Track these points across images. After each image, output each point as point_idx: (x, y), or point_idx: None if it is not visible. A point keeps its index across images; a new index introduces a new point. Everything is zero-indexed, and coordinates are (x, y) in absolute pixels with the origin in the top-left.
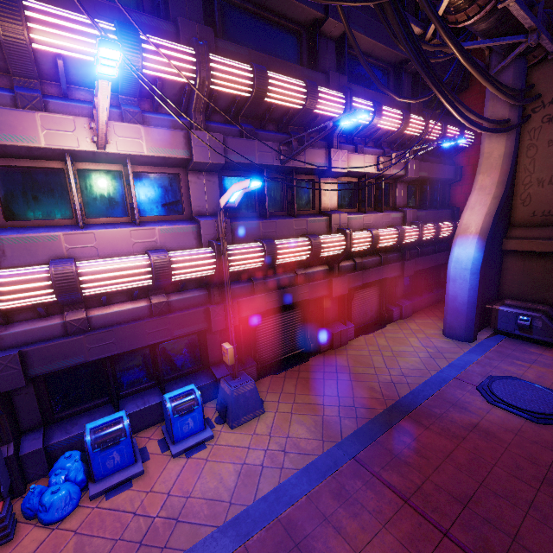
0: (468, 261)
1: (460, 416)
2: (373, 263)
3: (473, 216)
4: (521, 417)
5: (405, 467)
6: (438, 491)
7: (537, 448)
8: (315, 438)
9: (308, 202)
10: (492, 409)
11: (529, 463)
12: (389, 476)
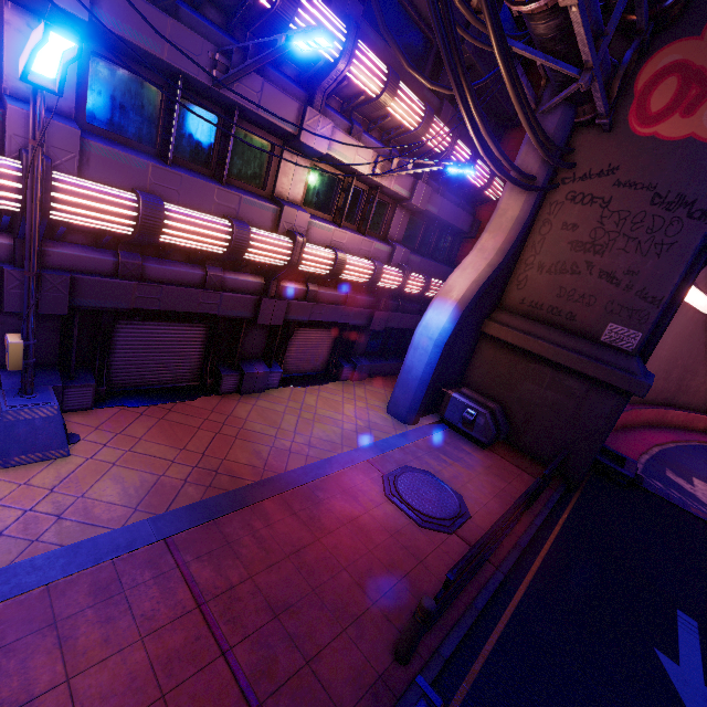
0: (437, 330)
1: (343, 506)
2: (334, 299)
3: (461, 279)
4: (409, 517)
5: (232, 559)
6: (254, 595)
7: (404, 555)
8: (126, 504)
9: (257, 175)
10: (383, 504)
11: (384, 571)
12: (200, 569)
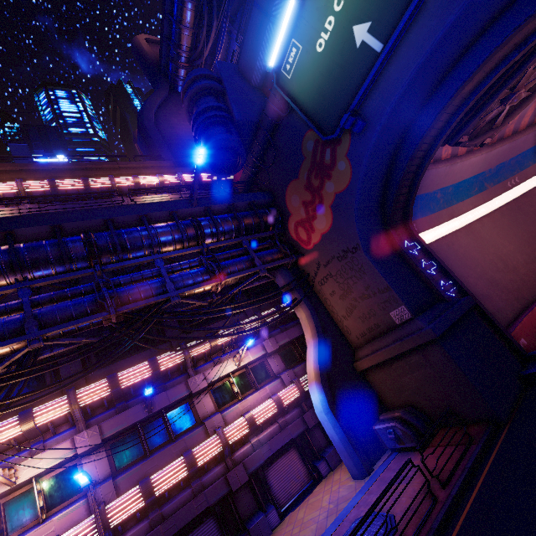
0: (319, 404)
1: None
2: (273, 433)
3: (309, 366)
4: None
5: None
6: None
7: None
8: None
9: (190, 419)
10: None
11: None
12: None
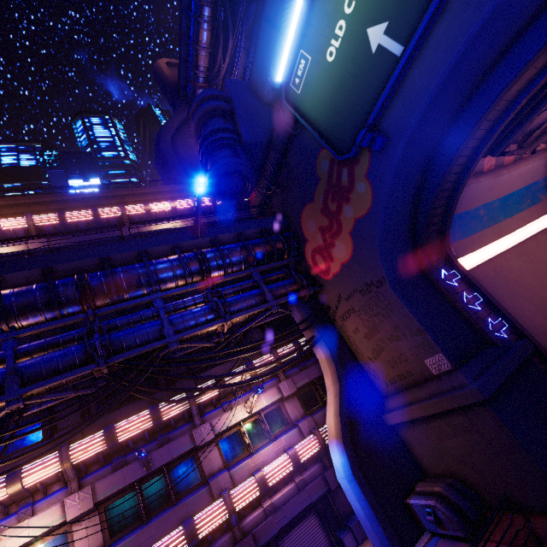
0: (341, 468)
1: None
2: (289, 495)
3: (329, 419)
4: None
5: None
6: None
7: None
8: None
9: (195, 476)
10: None
11: None
12: None
